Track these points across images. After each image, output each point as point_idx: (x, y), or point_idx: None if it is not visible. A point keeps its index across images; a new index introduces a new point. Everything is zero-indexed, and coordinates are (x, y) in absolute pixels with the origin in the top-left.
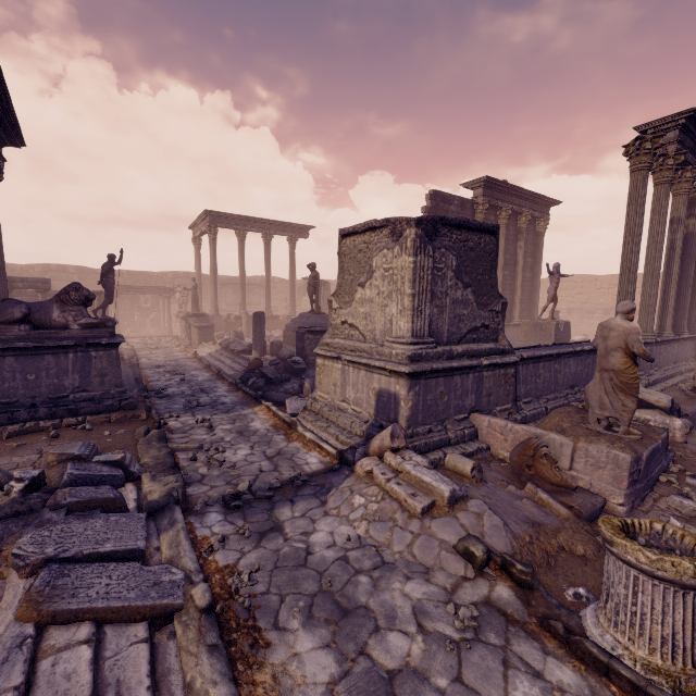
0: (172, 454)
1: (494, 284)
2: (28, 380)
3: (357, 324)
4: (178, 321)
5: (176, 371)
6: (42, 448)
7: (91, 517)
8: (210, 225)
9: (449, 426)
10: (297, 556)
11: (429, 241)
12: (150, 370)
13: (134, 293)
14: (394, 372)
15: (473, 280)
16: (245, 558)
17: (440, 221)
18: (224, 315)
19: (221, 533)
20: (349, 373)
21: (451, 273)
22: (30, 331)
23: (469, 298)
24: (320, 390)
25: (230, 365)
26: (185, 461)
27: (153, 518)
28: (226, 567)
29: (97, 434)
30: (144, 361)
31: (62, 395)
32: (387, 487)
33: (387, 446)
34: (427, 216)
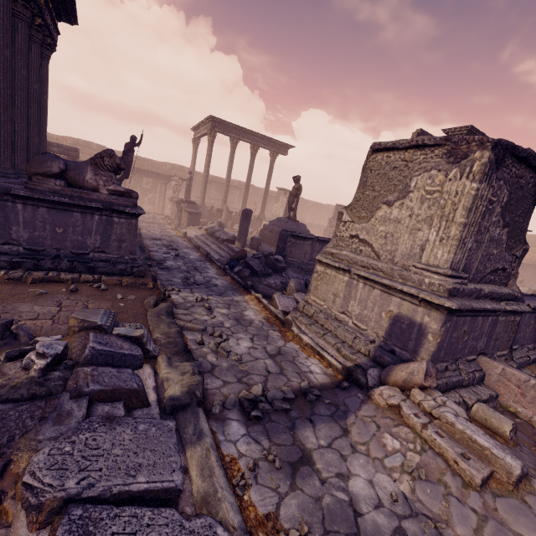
0: (181, 333)
1: (524, 228)
2: (56, 232)
3: (371, 241)
4: (170, 204)
5: (171, 246)
6: (62, 301)
7: (118, 421)
8: (211, 129)
9: (462, 366)
10: (344, 515)
11: (495, 169)
12: (150, 240)
13: (140, 174)
14: (427, 302)
15: (511, 220)
16: (284, 504)
17: (511, 149)
18: (209, 207)
19: (248, 455)
20: (357, 288)
21: (499, 209)
22: (64, 187)
23: (502, 238)
24: (314, 295)
25: (215, 250)
26: (193, 343)
27: (174, 417)
28: (266, 517)
29: (110, 295)
30: (144, 232)
31: (83, 252)
32: (425, 435)
33: (417, 382)
34: (505, 141)
